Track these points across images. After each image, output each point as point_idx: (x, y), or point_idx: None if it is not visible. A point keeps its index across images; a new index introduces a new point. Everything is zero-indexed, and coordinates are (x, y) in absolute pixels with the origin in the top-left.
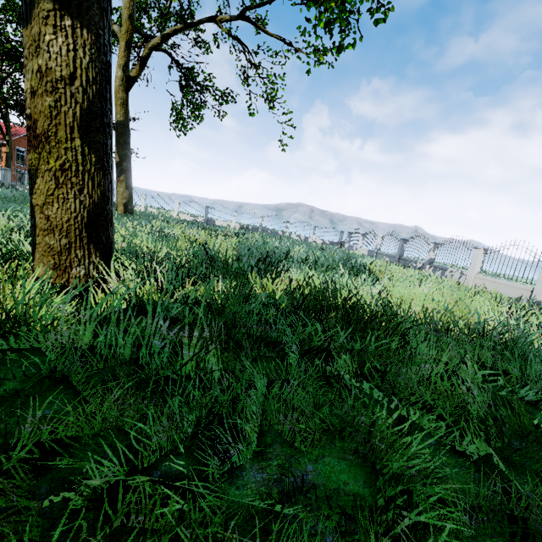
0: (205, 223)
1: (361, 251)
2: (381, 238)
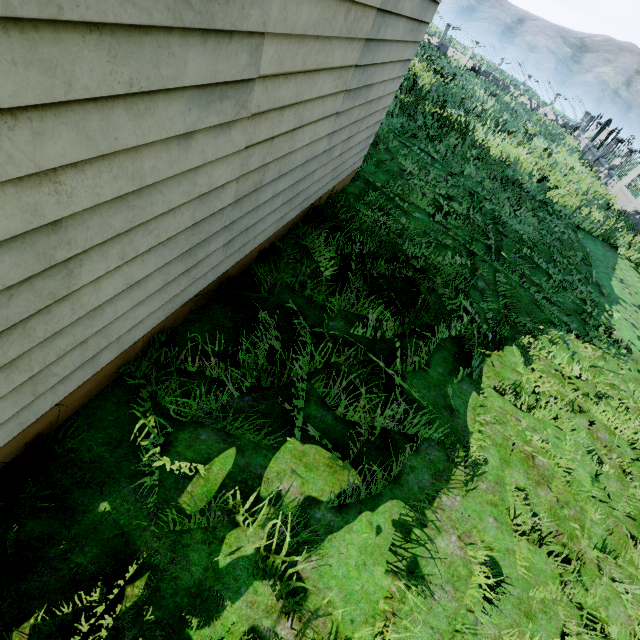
0: (436, 48)
1: (580, 144)
2: (607, 133)
